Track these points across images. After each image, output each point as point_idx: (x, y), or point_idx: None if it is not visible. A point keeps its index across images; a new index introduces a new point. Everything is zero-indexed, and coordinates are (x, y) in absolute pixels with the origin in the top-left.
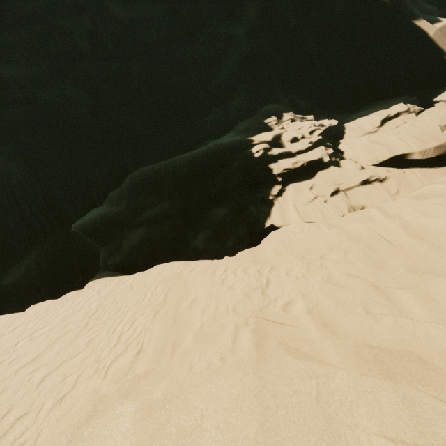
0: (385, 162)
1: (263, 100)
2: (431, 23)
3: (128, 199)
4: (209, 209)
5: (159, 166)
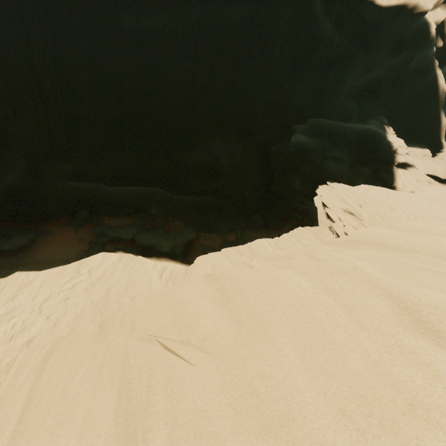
0: (427, 174)
1: (376, 111)
2: (444, 116)
3: (316, 137)
4: (357, 165)
5: (334, 123)
